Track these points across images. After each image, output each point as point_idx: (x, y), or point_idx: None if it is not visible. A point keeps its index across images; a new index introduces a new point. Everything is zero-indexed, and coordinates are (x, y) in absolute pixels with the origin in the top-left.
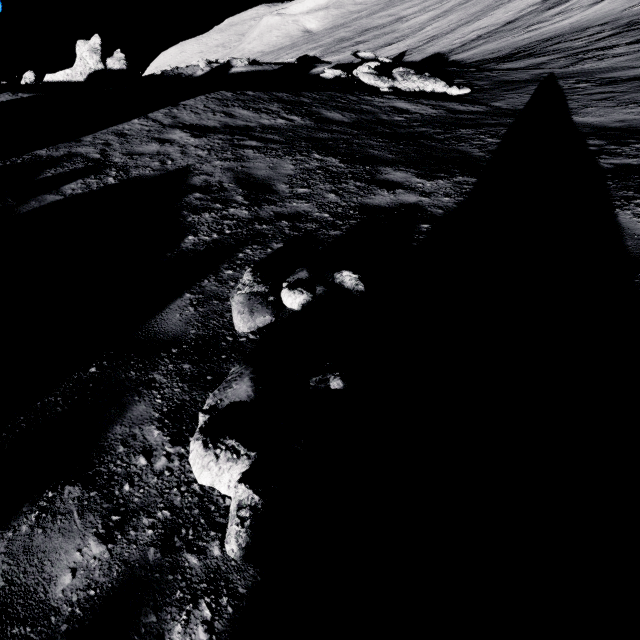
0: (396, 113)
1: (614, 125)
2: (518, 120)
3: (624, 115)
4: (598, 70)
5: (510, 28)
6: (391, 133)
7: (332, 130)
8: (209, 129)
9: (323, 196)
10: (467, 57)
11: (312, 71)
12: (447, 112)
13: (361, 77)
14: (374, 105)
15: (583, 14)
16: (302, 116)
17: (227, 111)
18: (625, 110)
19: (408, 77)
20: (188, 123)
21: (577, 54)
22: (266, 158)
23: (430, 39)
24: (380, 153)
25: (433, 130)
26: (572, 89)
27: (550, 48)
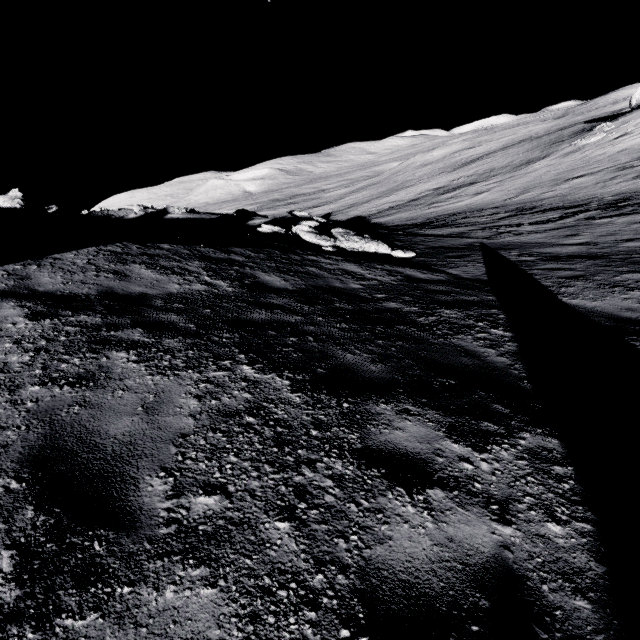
0: (350, 278)
1: (627, 315)
2: (500, 297)
3: (623, 301)
4: (526, 244)
5: (415, 204)
6: (355, 311)
7: (272, 304)
8: (72, 300)
9: (257, 534)
10: (387, 221)
11: (249, 222)
12: (408, 279)
13: (301, 235)
14: (321, 267)
15: (472, 200)
16: (231, 280)
17: (120, 270)
18: (617, 294)
19: (349, 237)
20: (42, 288)
21: (490, 228)
22: (146, 376)
23: (350, 206)
24: (355, 359)
25: (407, 307)
26: (522, 261)
27: (460, 221)
